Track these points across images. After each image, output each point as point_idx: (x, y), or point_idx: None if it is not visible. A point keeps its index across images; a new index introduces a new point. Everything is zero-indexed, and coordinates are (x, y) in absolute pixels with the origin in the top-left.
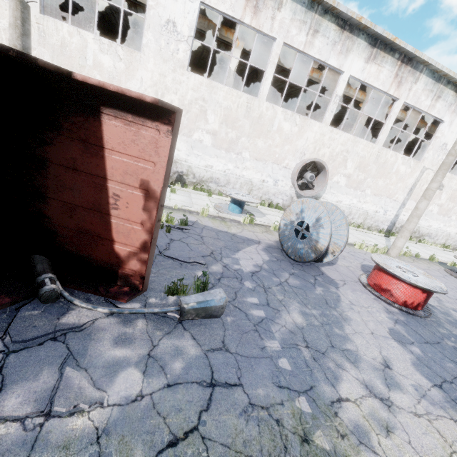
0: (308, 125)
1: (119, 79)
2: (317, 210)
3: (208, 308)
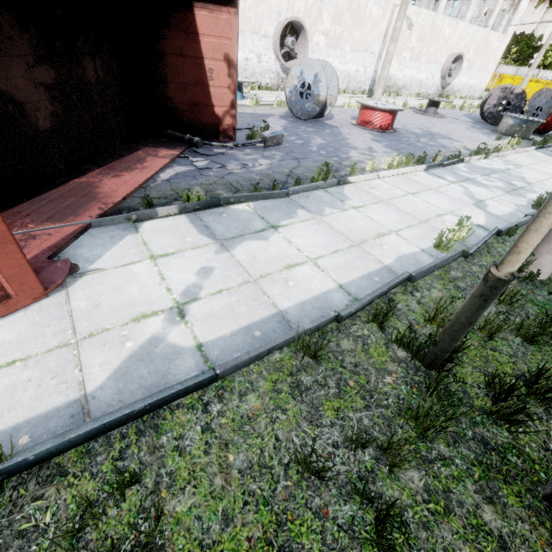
0: None
1: None
2: (313, 67)
3: (277, 136)
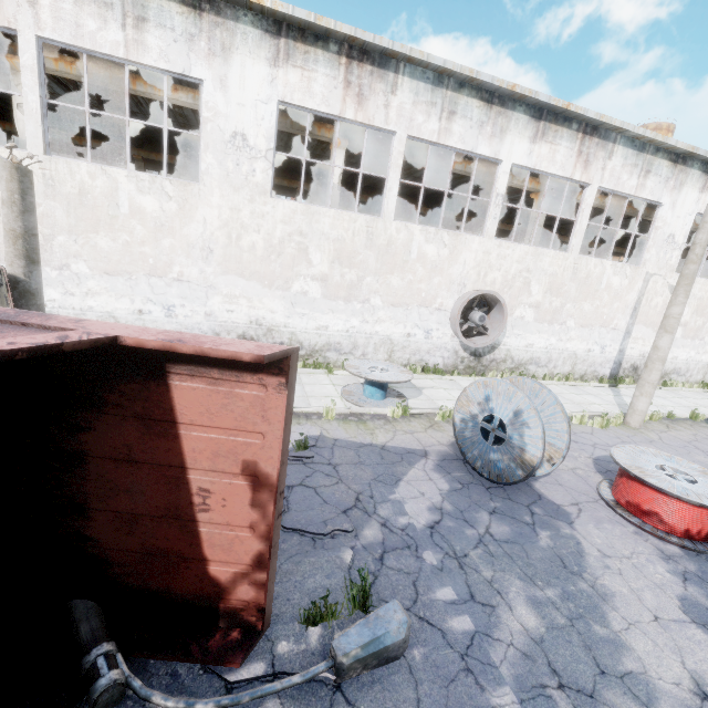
0: (462, 243)
1: (171, 226)
2: (513, 398)
3: (382, 650)
